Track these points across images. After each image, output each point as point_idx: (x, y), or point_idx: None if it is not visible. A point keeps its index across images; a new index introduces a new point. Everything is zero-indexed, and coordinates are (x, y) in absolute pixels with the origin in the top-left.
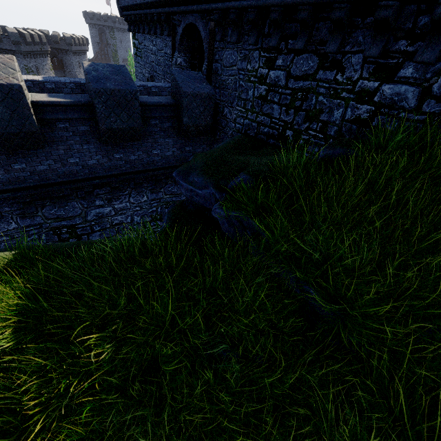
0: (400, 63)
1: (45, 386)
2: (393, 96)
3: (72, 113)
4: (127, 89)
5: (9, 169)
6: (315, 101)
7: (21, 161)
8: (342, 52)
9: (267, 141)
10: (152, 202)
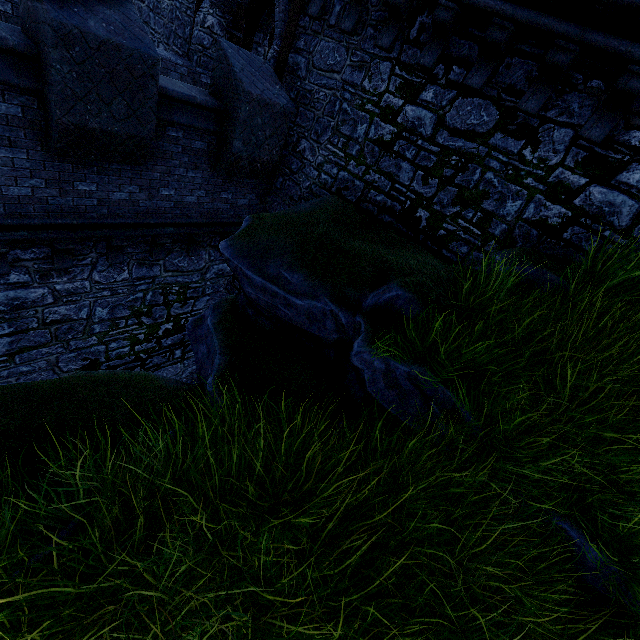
0: (624, 161)
1: None
2: (603, 205)
3: None
4: (138, 51)
5: None
6: (480, 178)
7: None
8: (541, 117)
9: (379, 217)
10: (138, 282)
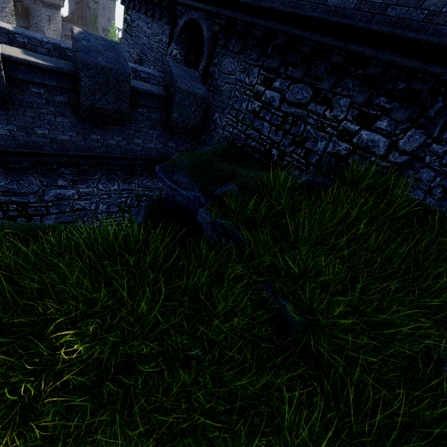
0: (378, 115)
1: (1, 383)
2: (369, 142)
3: (51, 79)
4: (120, 70)
5: None
6: (303, 129)
7: None
8: (333, 92)
9: (253, 155)
10: (123, 192)
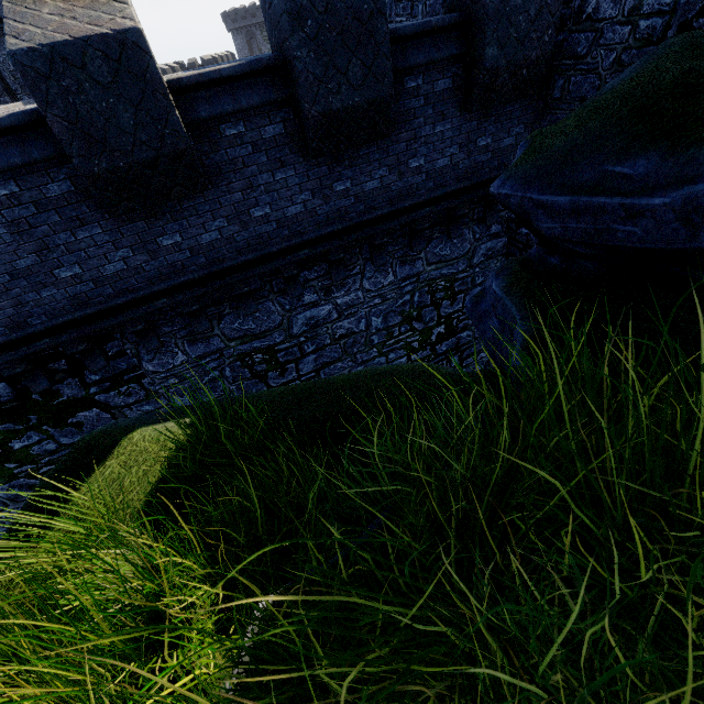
0: None
1: None
2: None
3: (247, 94)
4: None
5: (156, 250)
6: None
7: (171, 229)
8: None
9: None
10: (403, 283)
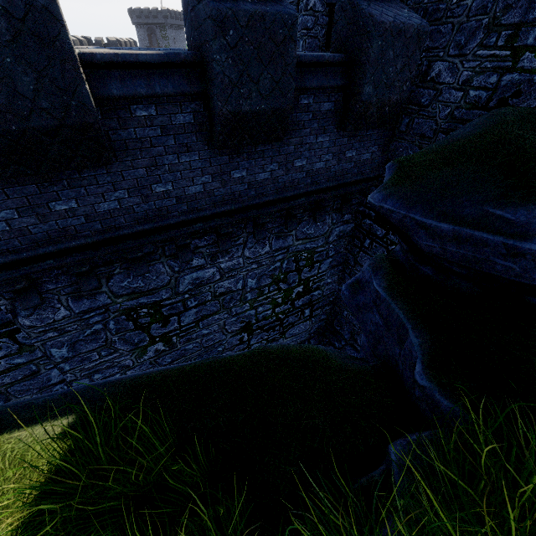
0: None
1: None
2: None
3: (162, 82)
4: (279, 14)
5: (47, 214)
6: None
7: (66, 195)
8: None
9: None
10: (276, 253)
